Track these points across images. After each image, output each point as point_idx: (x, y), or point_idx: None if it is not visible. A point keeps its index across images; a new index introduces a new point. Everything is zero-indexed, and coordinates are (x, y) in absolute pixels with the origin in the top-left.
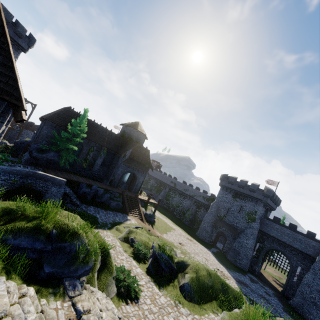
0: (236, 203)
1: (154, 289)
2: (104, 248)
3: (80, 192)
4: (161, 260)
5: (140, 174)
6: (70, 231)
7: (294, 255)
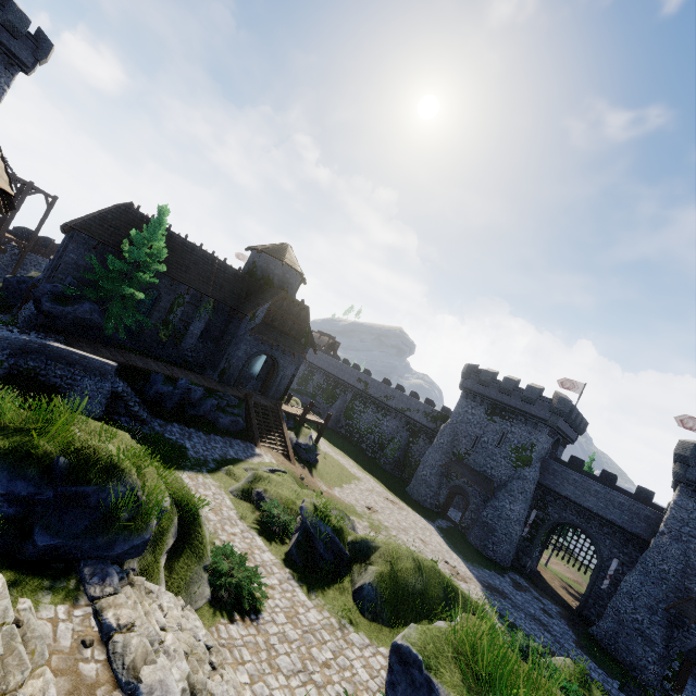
0: (494, 426)
1: (298, 595)
2: (188, 506)
3: (150, 392)
4: (318, 536)
5: (287, 360)
6: (100, 462)
7: (606, 535)
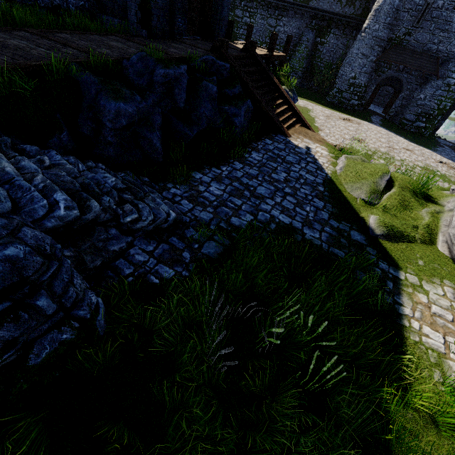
0: None
1: None
2: None
3: (103, 136)
4: None
5: None
6: None
7: None
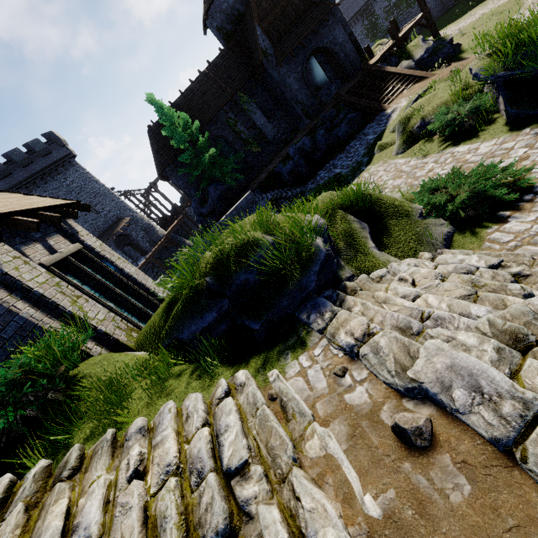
0: None
1: None
2: (351, 201)
3: (286, 179)
4: (533, 66)
5: (326, 33)
6: (230, 255)
7: None
